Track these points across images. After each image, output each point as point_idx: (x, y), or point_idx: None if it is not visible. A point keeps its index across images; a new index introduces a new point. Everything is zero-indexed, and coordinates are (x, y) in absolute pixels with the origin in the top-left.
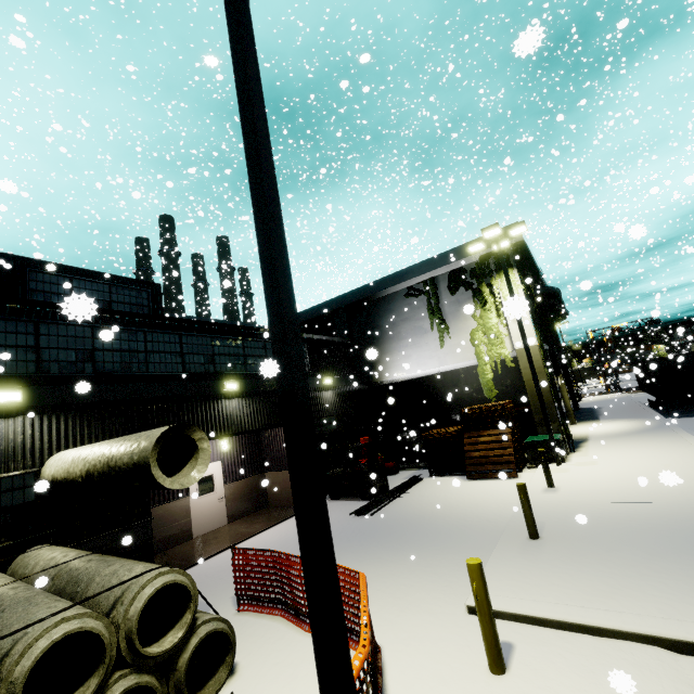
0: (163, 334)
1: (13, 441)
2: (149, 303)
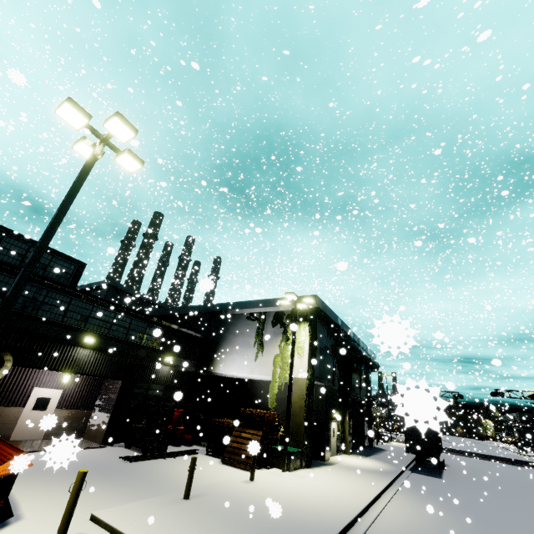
0: (60, 295)
1: None
2: (73, 272)
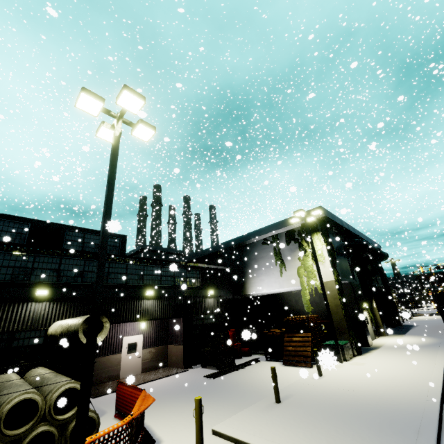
0: (118, 263)
1: (40, 314)
2: (119, 245)
